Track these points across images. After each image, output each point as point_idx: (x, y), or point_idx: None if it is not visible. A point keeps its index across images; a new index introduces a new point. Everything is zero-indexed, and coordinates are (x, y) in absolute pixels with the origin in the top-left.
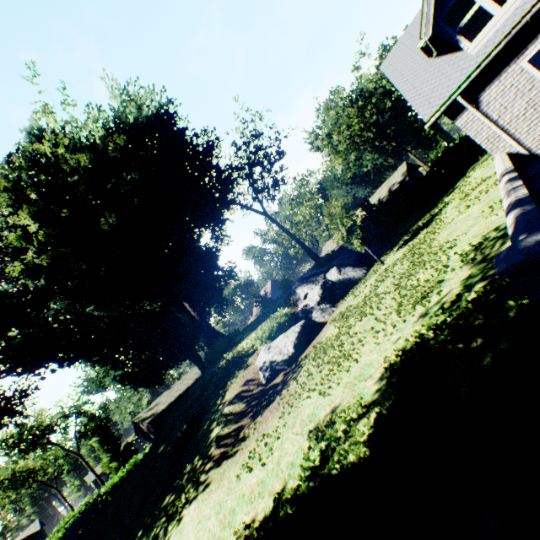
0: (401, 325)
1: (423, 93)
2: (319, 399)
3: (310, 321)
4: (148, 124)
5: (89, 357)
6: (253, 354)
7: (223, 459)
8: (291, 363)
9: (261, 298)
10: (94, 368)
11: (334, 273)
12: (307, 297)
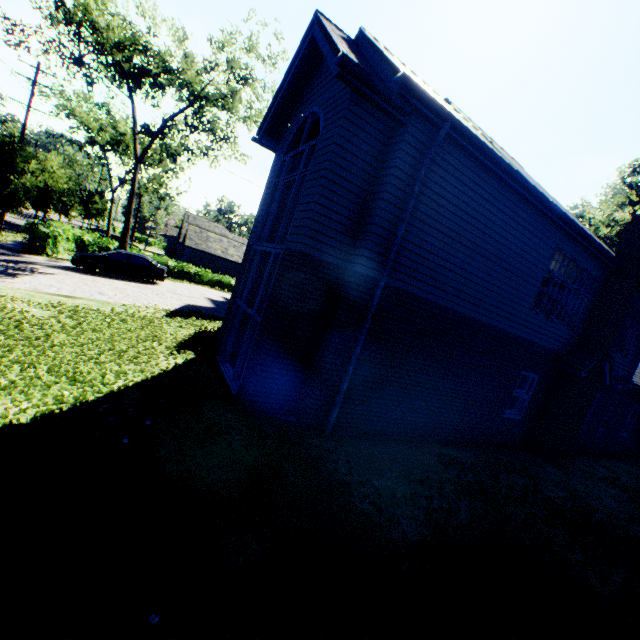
0: None
1: None
2: None
3: None
4: None
5: None
6: None
7: None
8: None
9: None
10: None
11: None
12: None
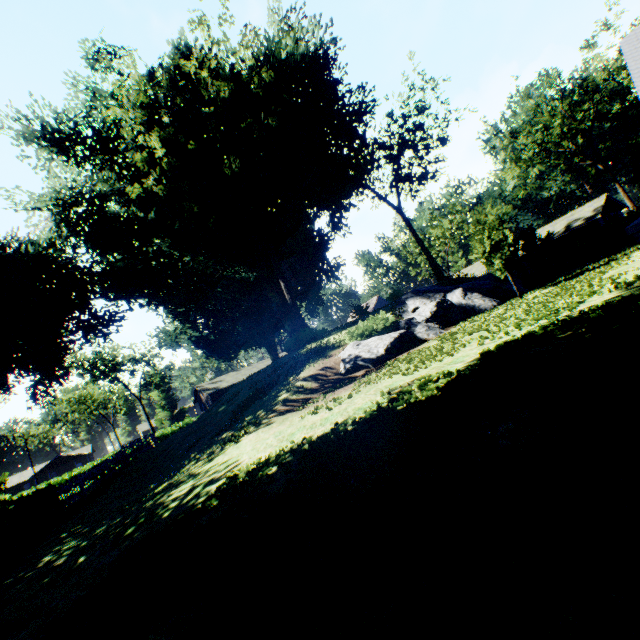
0: (514, 332)
1: None
2: (400, 377)
3: (412, 333)
4: (301, 64)
5: (175, 305)
6: (338, 348)
7: (287, 412)
8: (377, 363)
9: (361, 310)
10: (173, 322)
11: (457, 295)
12: (416, 311)
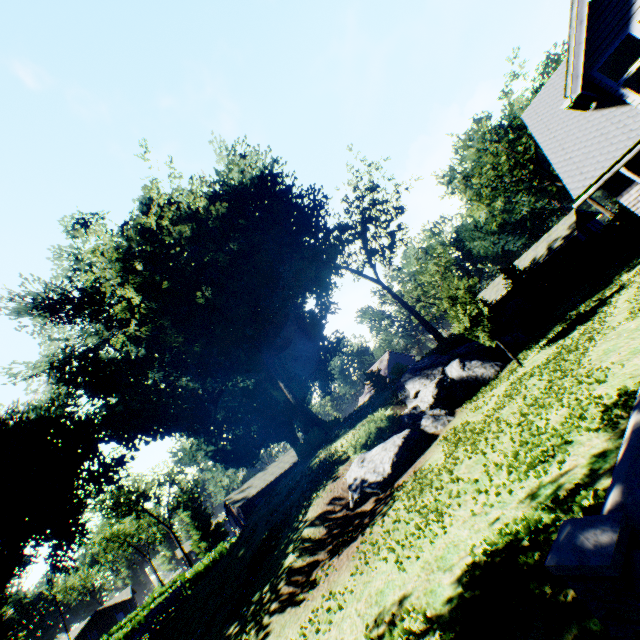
0: (506, 495)
1: (575, 157)
2: (393, 570)
3: (416, 433)
4: (251, 187)
5: (181, 431)
6: (345, 462)
7: (288, 604)
8: (386, 487)
9: (373, 375)
10: (187, 439)
11: (455, 368)
12: (418, 396)
